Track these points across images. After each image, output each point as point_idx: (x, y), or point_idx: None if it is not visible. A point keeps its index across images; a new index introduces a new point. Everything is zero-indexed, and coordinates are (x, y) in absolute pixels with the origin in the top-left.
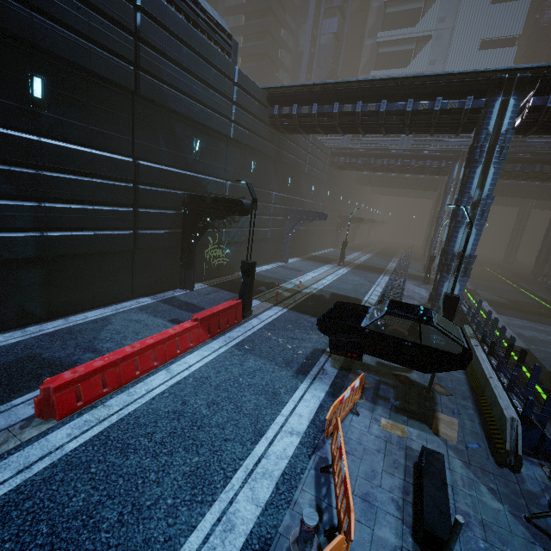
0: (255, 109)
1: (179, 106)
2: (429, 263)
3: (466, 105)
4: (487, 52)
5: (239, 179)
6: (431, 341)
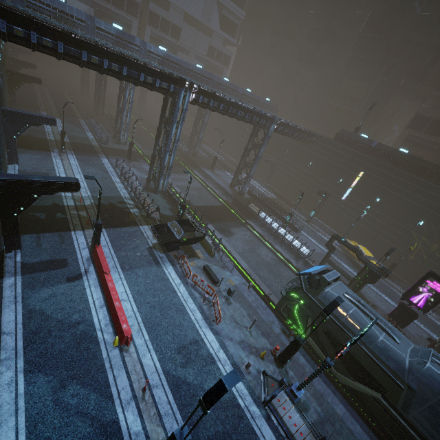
0: None
1: None
2: (130, 147)
3: (171, 89)
4: None
5: None
6: (196, 234)
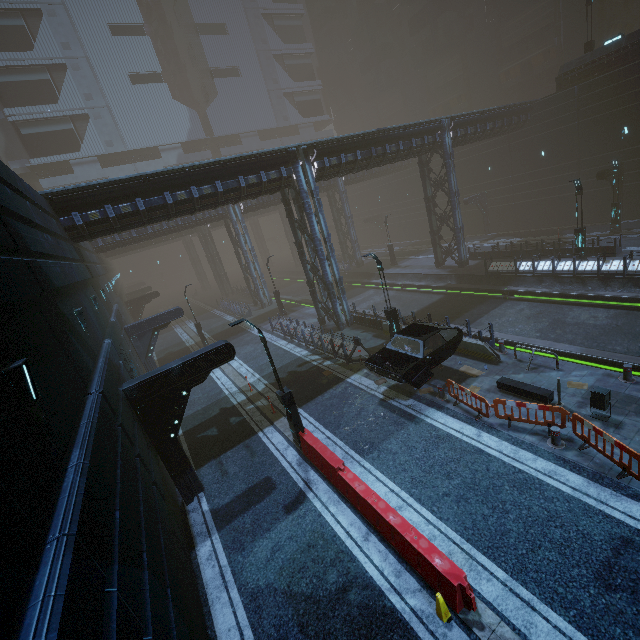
0: (58, 229)
1: (55, 277)
2: (277, 298)
3: (283, 174)
4: (143, 87)
5: (102, 328)
6: (444, 337)
